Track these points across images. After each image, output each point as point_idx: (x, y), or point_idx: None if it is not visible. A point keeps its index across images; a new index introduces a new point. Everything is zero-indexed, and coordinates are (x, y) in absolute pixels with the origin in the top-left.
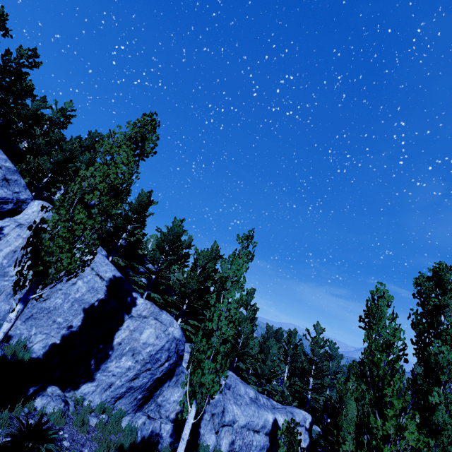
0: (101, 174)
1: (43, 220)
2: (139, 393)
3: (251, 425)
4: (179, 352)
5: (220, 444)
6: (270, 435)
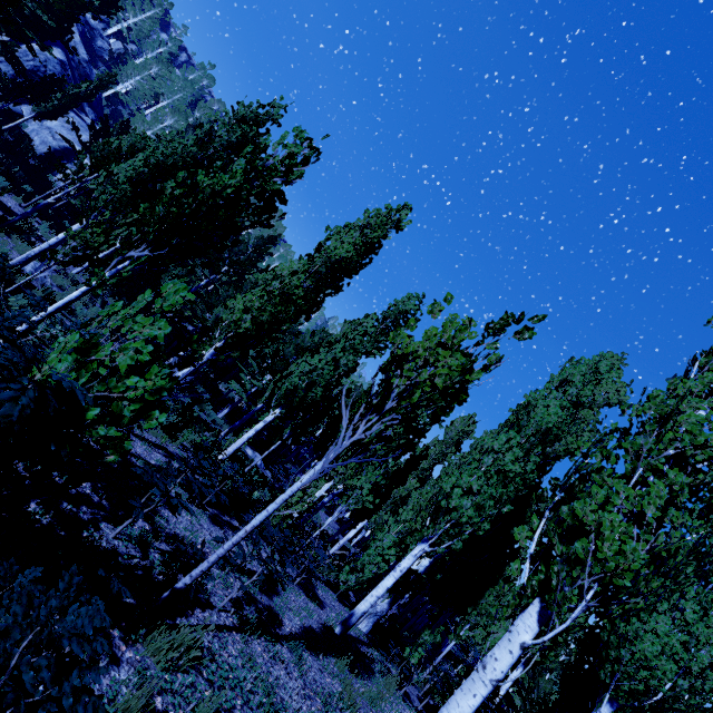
0: None
1: None
2: (12, 71)
3: (53, 131)
4: (48, 70)
5: (28, 125)
6: (63, 152)
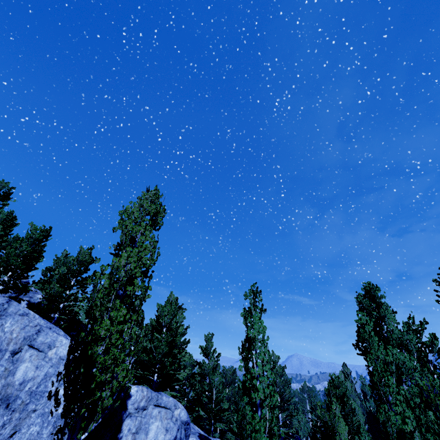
0: (135, 259)
1: (92, 330)
2: None
3: None
4: (186, 438)
5: None
6: None
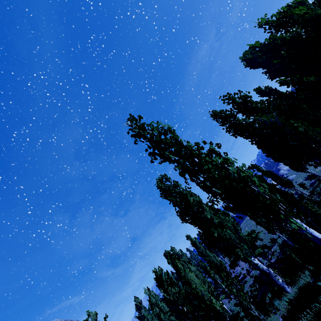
0: None
1: None
2: None
3: None
4: None
5: None
6: None
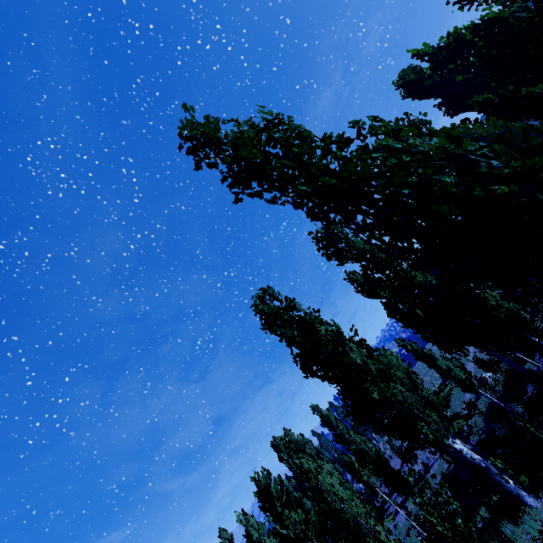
0: None
1: None
2: None
3: None
4: None
5: None
6: None
